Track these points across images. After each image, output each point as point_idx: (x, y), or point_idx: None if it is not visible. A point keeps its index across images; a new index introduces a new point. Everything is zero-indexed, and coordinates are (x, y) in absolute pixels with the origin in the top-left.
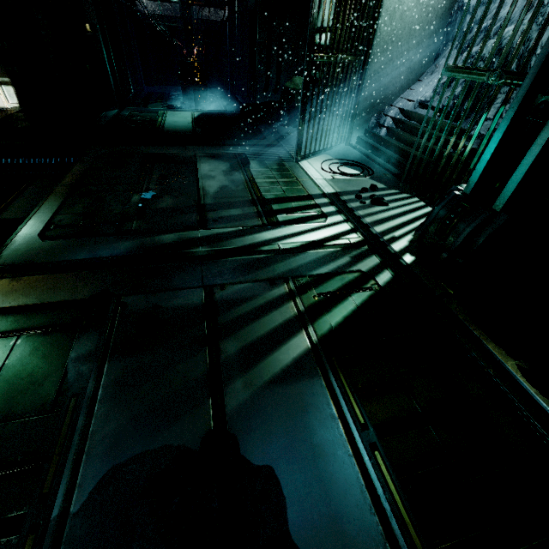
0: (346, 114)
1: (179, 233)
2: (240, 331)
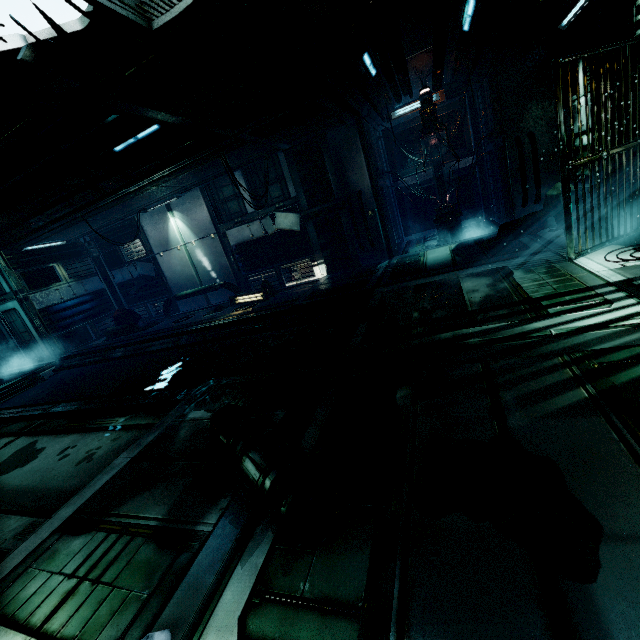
0: (636, 197)
1: (453, 332)
2: (515, 387)
